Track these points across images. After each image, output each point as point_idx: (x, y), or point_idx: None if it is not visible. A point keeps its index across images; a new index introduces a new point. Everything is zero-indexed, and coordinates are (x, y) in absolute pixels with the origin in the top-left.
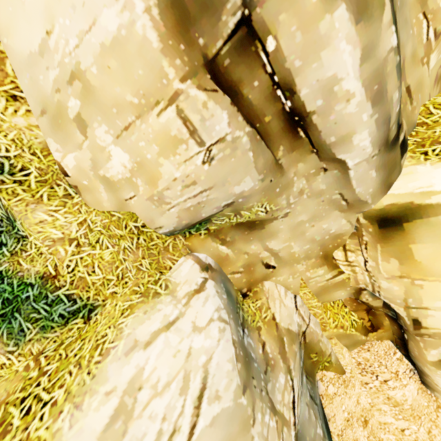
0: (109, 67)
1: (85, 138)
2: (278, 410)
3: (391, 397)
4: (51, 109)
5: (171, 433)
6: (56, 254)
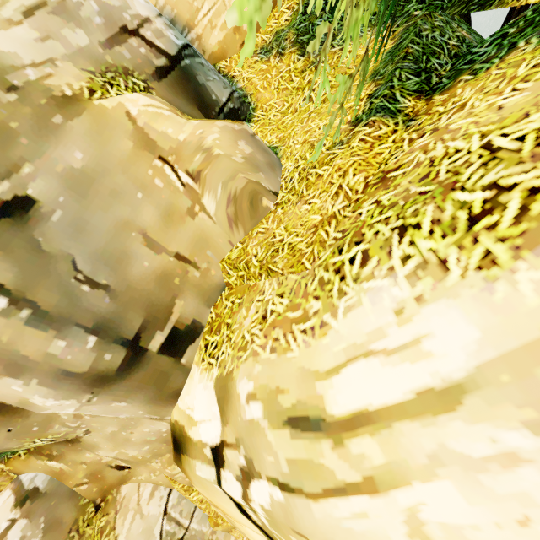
0: None
1: None
2: None
3: None
4: None
5: None
6: None
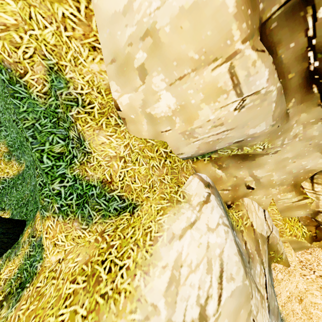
0: (182, 28)
1: (142, 84)
2: (258, 288)
3: None
4: (120, 59)
5: (206, 298)
6: (112, 167)
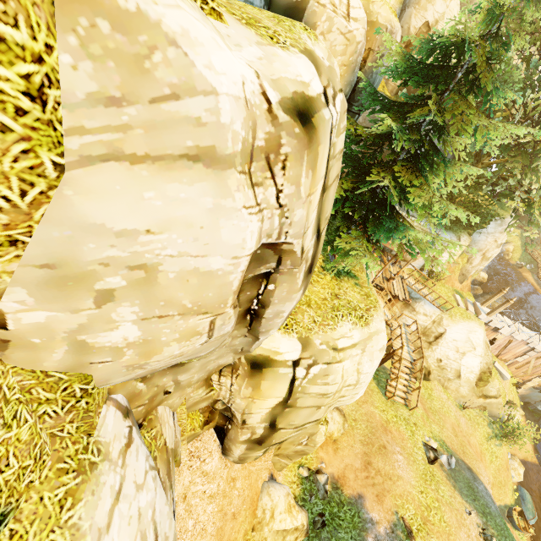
0: (188, 281)
1: (96, 308)
2: None
3: (204, 470)
4: (68, 270)
5: None
6: None
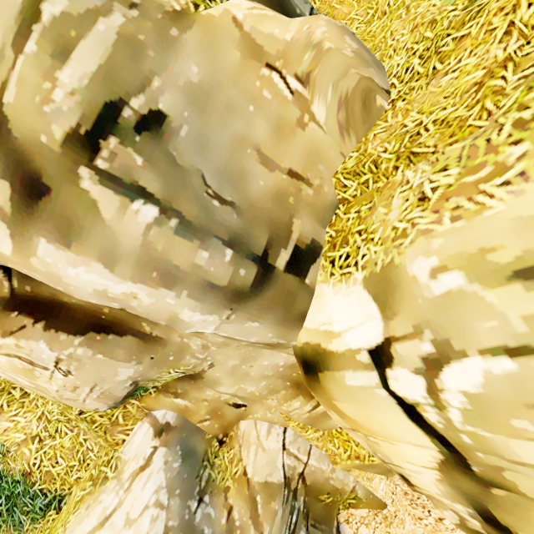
0: None
1: None
2: None
3: None
4: None
5: None
6: (23, 456)
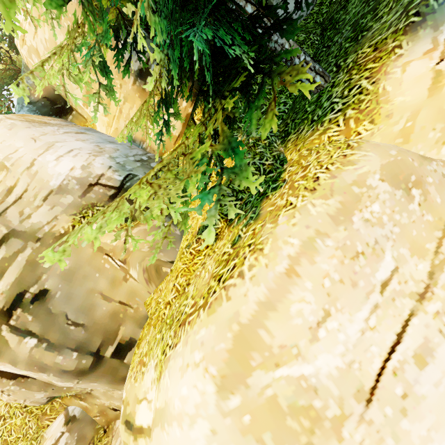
0: None
1: None
2: None
3: None
4: None
5: None
6: None
